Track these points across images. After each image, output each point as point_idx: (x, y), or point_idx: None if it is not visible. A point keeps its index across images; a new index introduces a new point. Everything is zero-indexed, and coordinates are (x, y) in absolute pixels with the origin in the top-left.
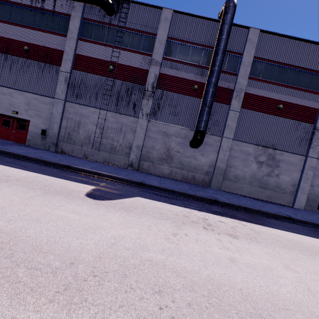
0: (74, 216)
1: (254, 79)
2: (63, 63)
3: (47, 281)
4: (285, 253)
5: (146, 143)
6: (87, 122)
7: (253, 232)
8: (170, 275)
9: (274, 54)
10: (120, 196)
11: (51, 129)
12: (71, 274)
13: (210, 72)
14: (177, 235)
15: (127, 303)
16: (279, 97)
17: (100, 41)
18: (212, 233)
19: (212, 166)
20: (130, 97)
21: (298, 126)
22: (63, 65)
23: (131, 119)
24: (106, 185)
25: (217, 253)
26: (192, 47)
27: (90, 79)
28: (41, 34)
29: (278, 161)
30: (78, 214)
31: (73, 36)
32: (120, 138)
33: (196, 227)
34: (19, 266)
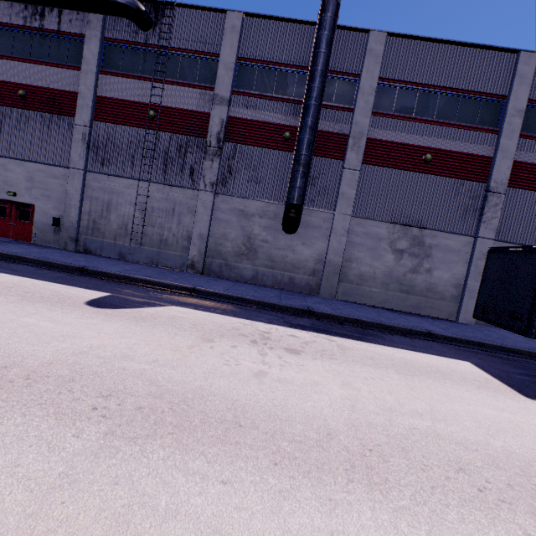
0: (48, 324)
1: (382, 114)
2: (78, 111)
3: None
4: (365, 371)
5: (214, 230)
6: (121, 203)
7: (338, 348)
8: (140, 383)
9: (413, 71)
10: (144, 304)
11: (67, 216)
12: None
13: (303, 109)
14: (196, 347)
15: (52, 402)
16: (426, 142)
17: (134, 73)
18: (260, 347)
19: (321, 261)
20: (185, 158)
21: (459, 188)
22: (78, 115)
23: (188, 193)
24: (131, 292)
25: (242, 367)
26: (278, 71)
27: (122, 133)
28: (42, 69)
29: (429, 247)
30: (55, 322)
31: (91, 68)
32: (174, 224)
33: (240, 340)
34: None
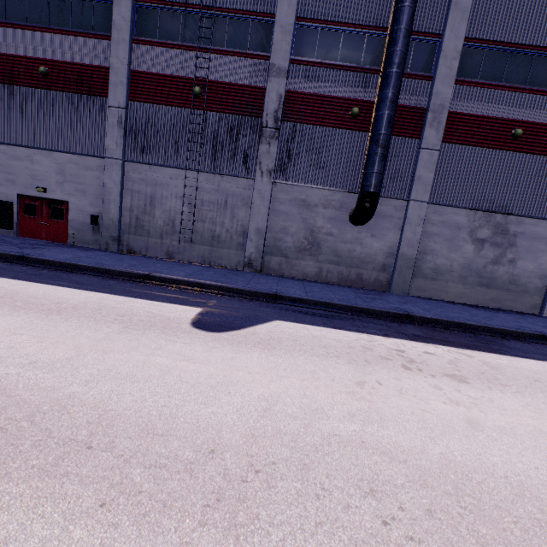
0: (186, 364)
1: (466, 82)
2: (111, 90)
3: (183, 488)
4: None
5: (272, 224)
6: (166, 196)
7: (488, 367)
8: (378, 460)
9: (505, 28)
10: (247, 321)
11: (106, 213)
12: (218, 471)
13: (383, 79)
14: (364, 384)
15: (327, 517)
16: (516, 114)
17: (173, 41)
18: (421, 376)
19: (392, 255)
20: (237, 142)
21: None
22: (111, 95)
23: (241, 182)
24: (218, 304)
25: (443, 412)
26: (343, 33)
27: (163, 115)
28: (64, 39)
29: (513, 235)
30: (191, 361)
31: (122, 37)
32: (226, 218)
33: (391, 366)
34: (130, 463)
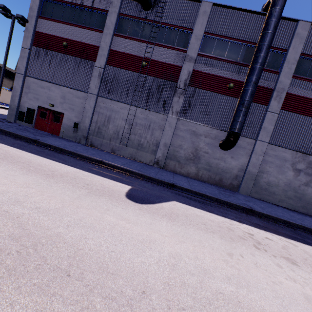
0: (124, 223)
1: (299, 77)
2: (98, 58)
3: None
4: None
5: (173, 142)
6: (117, 118)
7: (308, 255)
8: None
9: None
10: (157, 199)
11: (83, 122)
12: (148, 309)
13: (251, 70)
14: (232, 255)
15: None
16: None
17: (135, 37)
18: (267, 255)
19: (242, 170)
20: (161, 94)
21: None
22: (97, 60)
23: (160, 116)
24: (140, 185)
25: (286, 286)
26: (230, 43)
27: (123, 74)
28: (79, 30)
29: None
30: (127, 221)
31: (109, 32)
32: (148, 135)
33: (247, 245)
34: (93, 293)
